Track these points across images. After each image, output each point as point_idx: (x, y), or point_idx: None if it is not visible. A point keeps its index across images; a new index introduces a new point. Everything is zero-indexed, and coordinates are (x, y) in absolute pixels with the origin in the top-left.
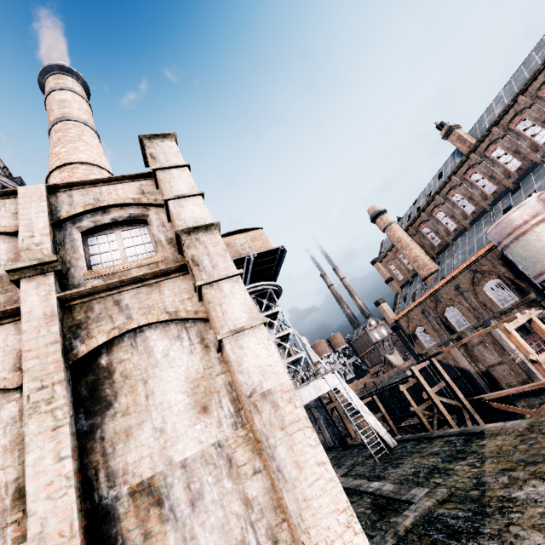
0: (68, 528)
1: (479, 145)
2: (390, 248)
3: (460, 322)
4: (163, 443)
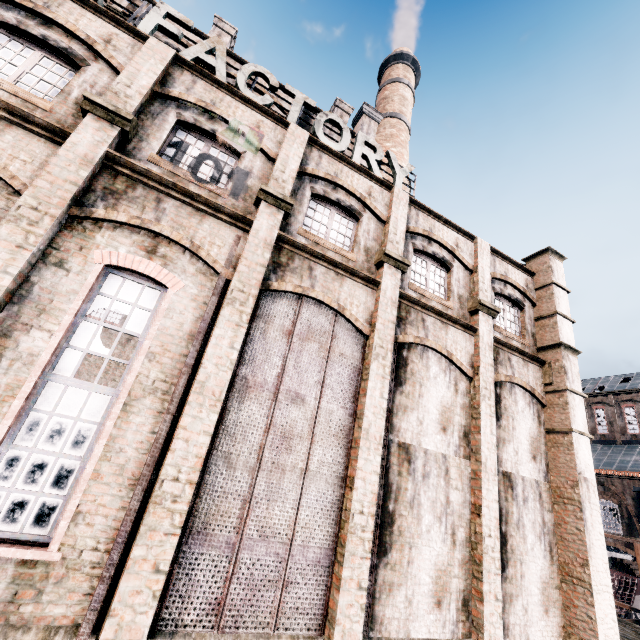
0: (494, 470)
1: None
2: None
3: None
4: (516, 460)
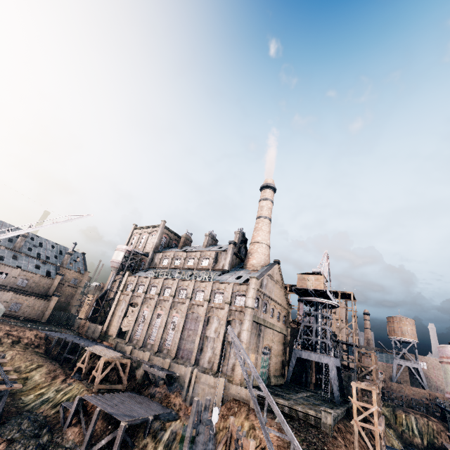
0: (222, 340)
1: None
2: None
3: None
4: None
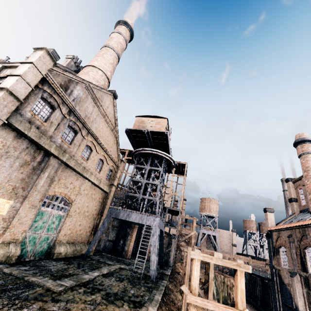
0: None
1: None
2: None
3: None
4: None
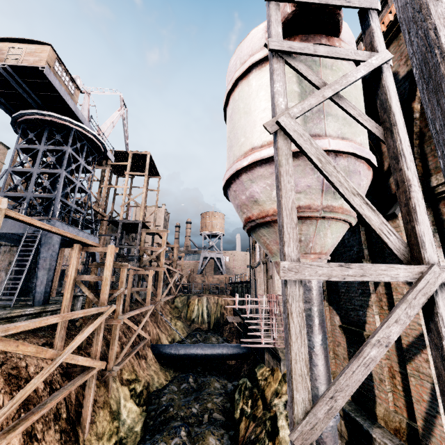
0: None
1: None
2: None
3: None
4: None
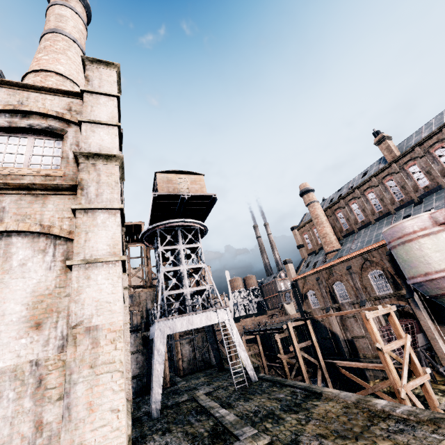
0: None
1: (402, 158)
2: (309, 221)
3: (343, 295)
4: None
